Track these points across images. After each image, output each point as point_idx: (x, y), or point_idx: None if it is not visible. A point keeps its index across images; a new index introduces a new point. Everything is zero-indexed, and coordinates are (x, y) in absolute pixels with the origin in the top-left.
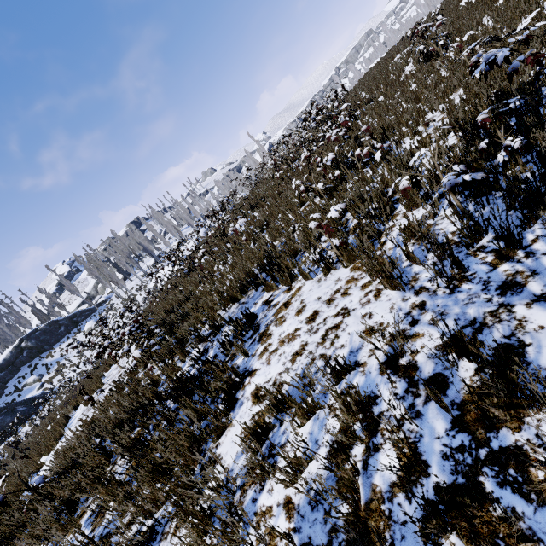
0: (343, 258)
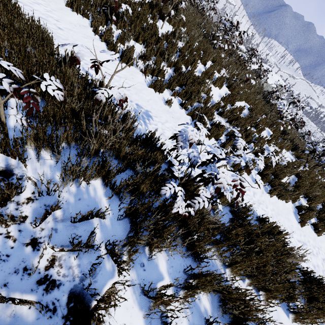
0: None
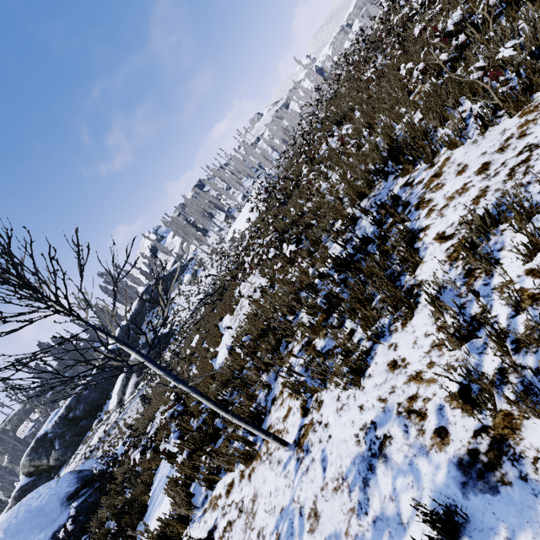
0: (508, 107)
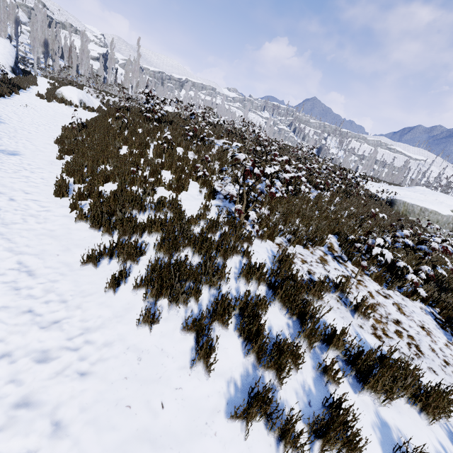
0: None
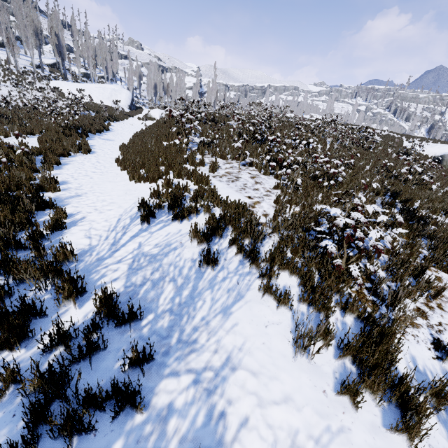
0: None
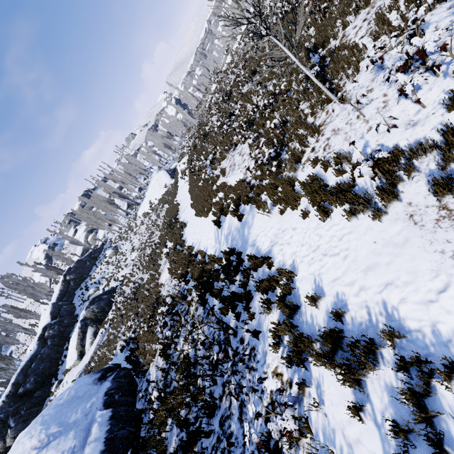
0: (364, 5)
